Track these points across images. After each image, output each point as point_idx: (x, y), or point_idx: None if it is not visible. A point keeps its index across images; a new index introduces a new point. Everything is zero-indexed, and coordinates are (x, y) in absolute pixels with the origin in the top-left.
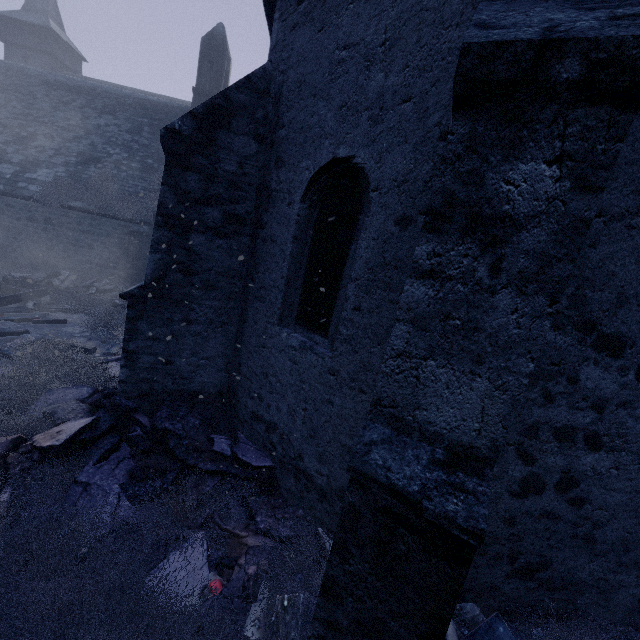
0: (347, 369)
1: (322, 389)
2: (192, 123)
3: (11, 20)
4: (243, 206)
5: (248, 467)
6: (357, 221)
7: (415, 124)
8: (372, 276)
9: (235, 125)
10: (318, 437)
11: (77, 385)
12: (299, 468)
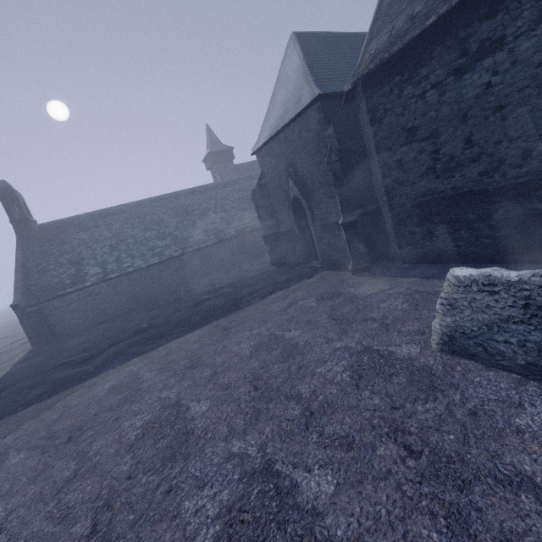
0: None
1: None
2: None
3: (215, 152)
4: None
5: None
6: None
7: None
8: None
9: None
10: None
11: None
12: None
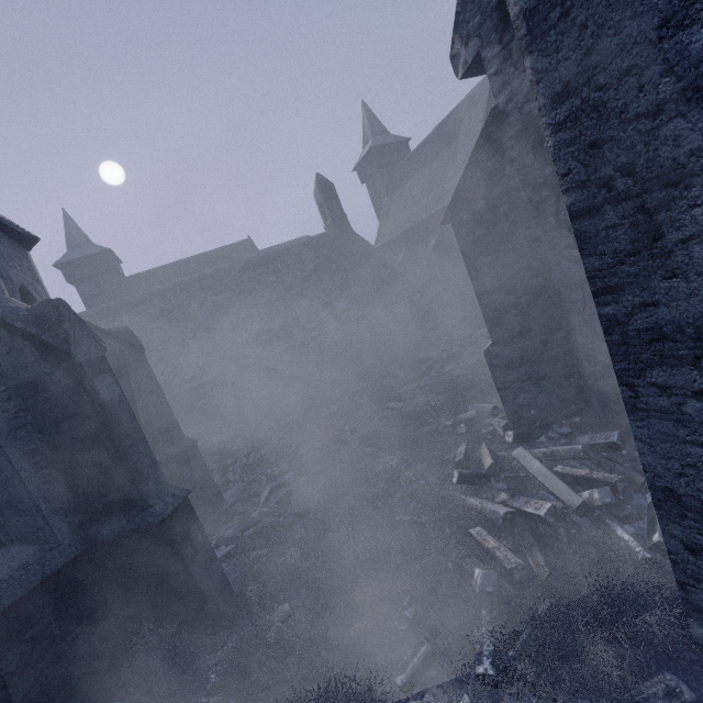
0: None
1: None
2: None
3: (71, 262)
4: None
5: None
6: None
7: None
8: None
9: None
10: None
11: None
12: None
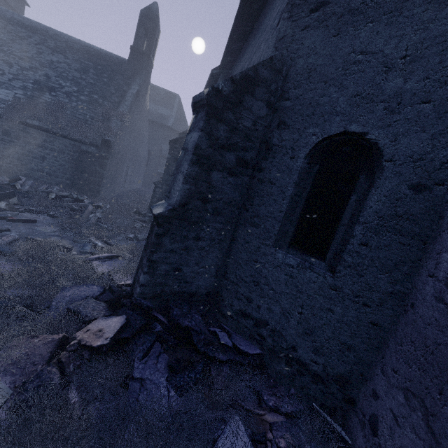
0: (351, 287)
1: (322, 299)
2: (230, 86)
3: None
4: (250, 154)
5: (245, 355)
6: (358, 179)
7: (434, 120)
8: (382, 222)
9: (257, 92)
10: (315, 335)
11: (86, 284)
12: (292, 357)
